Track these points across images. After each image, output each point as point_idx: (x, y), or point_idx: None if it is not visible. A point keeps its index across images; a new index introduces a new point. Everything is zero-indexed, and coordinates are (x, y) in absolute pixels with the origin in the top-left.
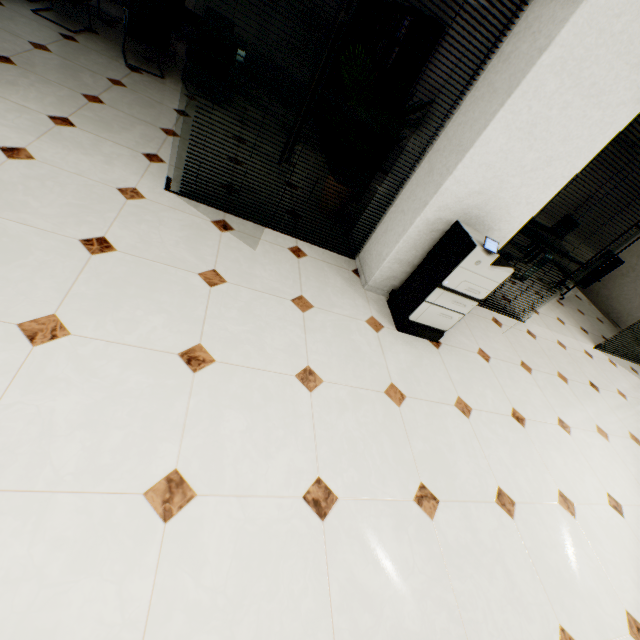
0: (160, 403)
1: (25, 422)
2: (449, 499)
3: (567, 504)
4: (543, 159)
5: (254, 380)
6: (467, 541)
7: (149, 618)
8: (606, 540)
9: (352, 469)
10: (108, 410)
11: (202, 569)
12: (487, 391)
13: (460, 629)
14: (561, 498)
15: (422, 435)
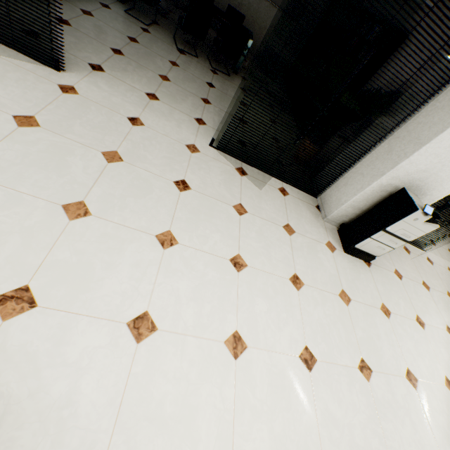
0: (224, 290)
1: (168, 294)
2: (378, 371)
3: None
4: None
5: (268, 280)
6: (388, 399)
7: (235, 409)
8: None
9: (323, 343)
10: (201, 291)
11: (255, 388)
12: (400, 301)
13: (385, 449)
14: (446, 381)
15: (361, 327)
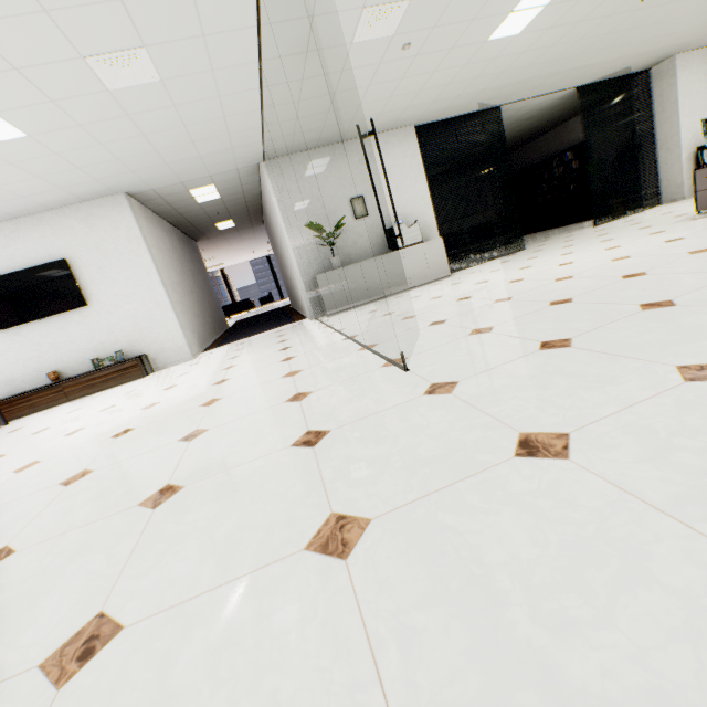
0: None
1: None
2: None
3: None
4: (700, 115)
5: None
6: None
7: None
8: None
9: None
10: None
11: None
12: None
13: None
14: None
15: None
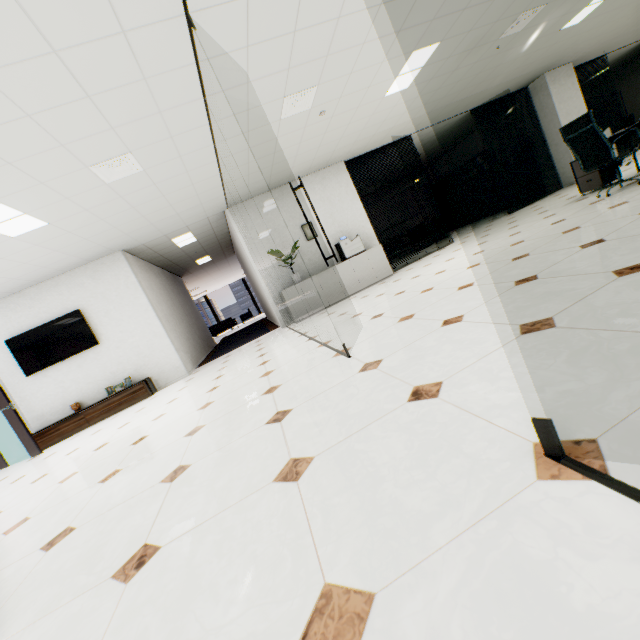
0: None
1: None
2: None
3: None
4: (576, 114)
5: None
6: None
7: None
8: None
9: None
10: None
11: None
12: None
13: None
14: None
15: None
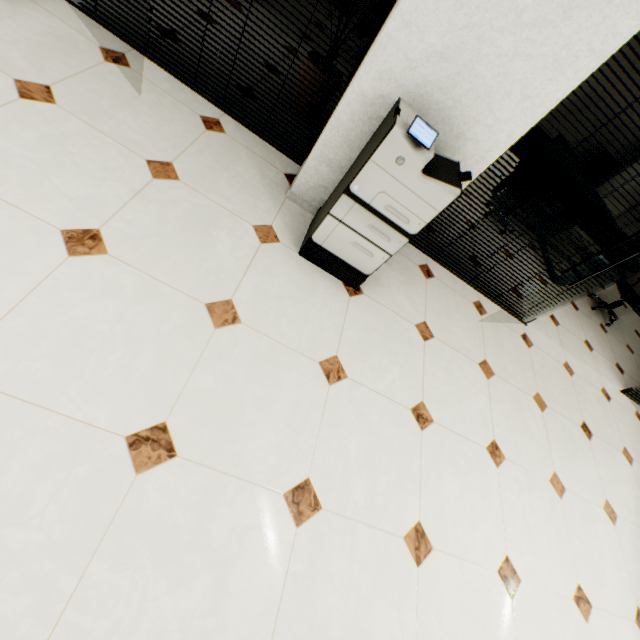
0: None
1: None
2: (198, 460)
3: (419, 544)
4: (558, 1)
5: None
6: (179, 522)
7: None
8: (454, 614)
9: (48, 362)
10: None
11: None
12: (393, 369)
13: (41, 632)
14: (414, 533)
15: (225, 372)
